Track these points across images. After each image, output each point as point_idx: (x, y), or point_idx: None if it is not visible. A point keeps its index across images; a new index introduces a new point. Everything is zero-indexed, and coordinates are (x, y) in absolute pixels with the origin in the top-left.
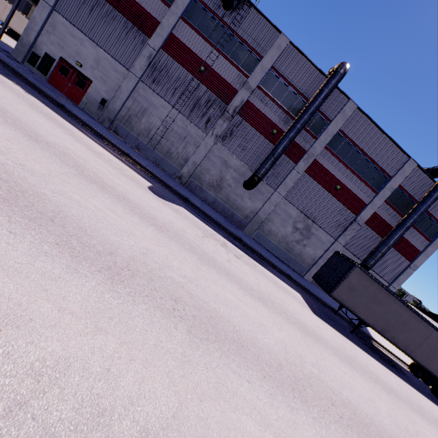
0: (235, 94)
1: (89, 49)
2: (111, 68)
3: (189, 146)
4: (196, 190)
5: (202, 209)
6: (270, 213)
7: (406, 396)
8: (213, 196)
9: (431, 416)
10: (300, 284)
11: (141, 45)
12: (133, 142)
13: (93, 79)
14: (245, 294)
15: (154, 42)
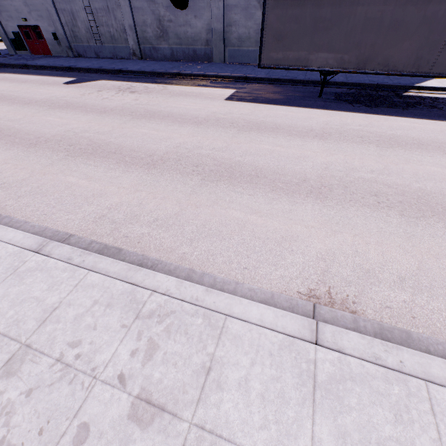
0: None
1: None
2: None
3: (117, 13)
4: (153, 54)
5: (135, 70)
6: (225, 14)
7: (320, 128)
8: (167, 47)
9: (361, 135)
10: (263, 79)
11: None
12: (91, 52)
13: (38, 24)
14: (79, 114)
15: None
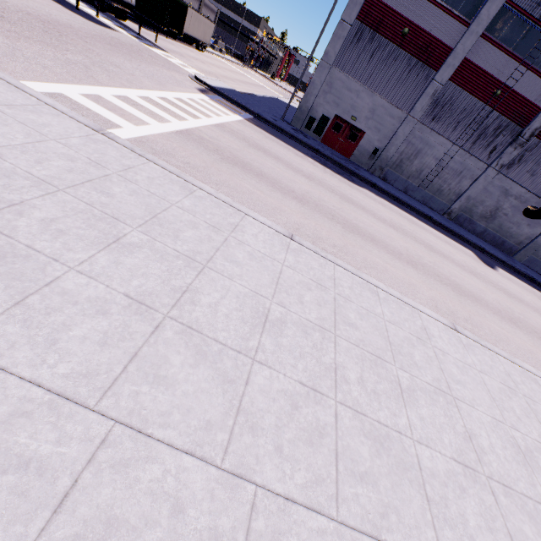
0: (536, 112)
1: (364, 100)
2: (386, 114)
3: (464, 181)
4: (464, 223)
5: (497, 256)
6: None
7: None
8: (483, 226)
9: None
10: None
11: (423, 81)
12: (401, 185)
13: (366, 130)
14: None
15: (441, 75)
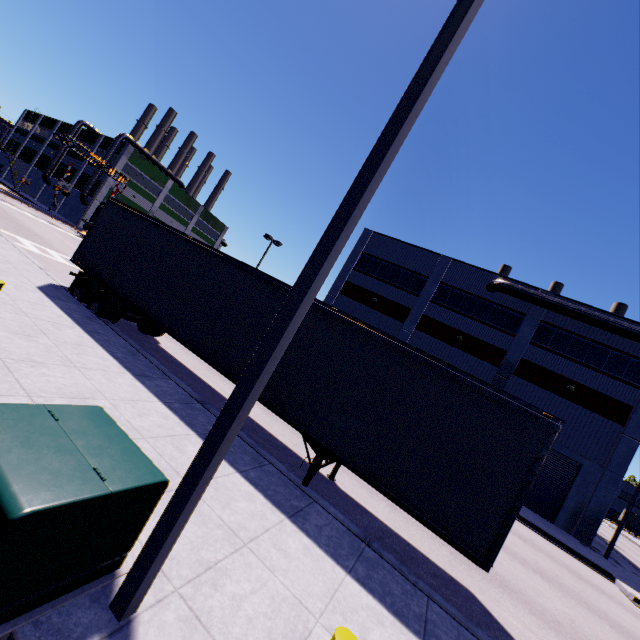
0: None
1: None
2: None
3: None
4: None
5: None
6: None
7: None
8: None
9: None
10: None
11: None
12: None
13: None
14: None
15: None
